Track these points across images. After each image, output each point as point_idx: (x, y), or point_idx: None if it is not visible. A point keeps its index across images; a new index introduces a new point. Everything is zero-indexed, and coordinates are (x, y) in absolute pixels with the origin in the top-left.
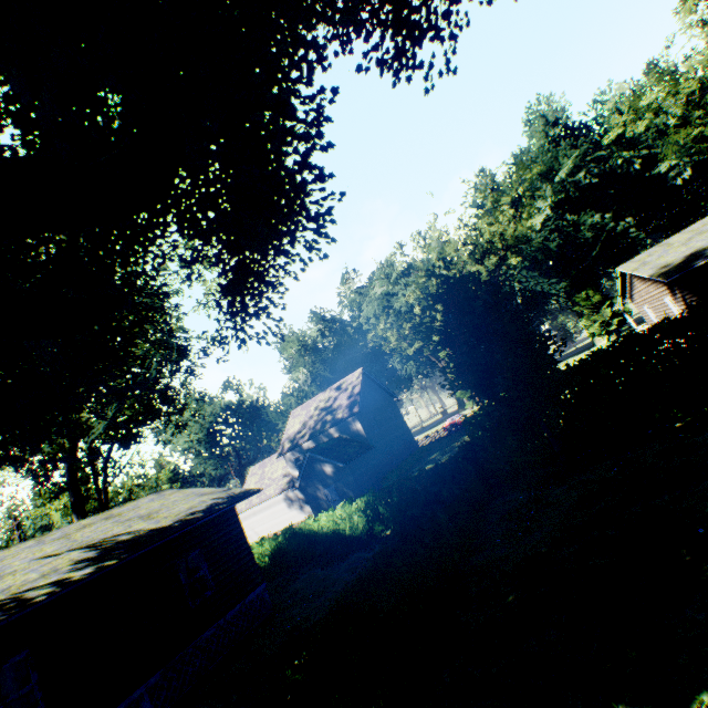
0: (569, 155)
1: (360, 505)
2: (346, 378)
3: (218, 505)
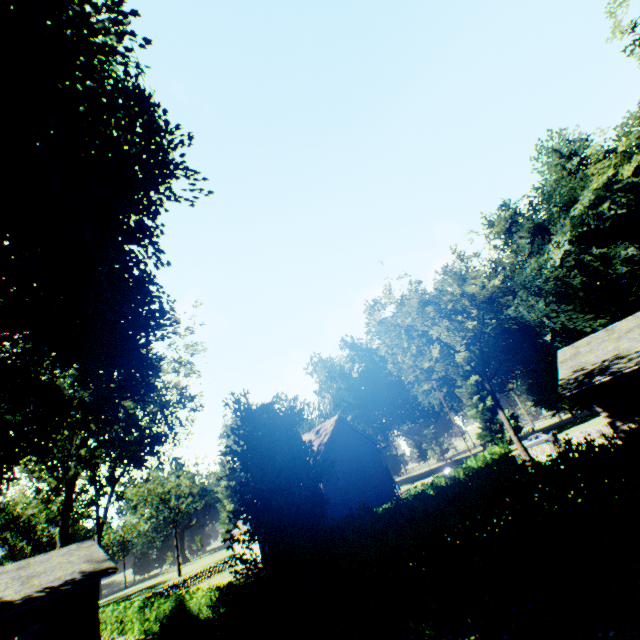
0: (587, 187)
1: (215, 597)
2: (325, 423)
3: (68, 583)
